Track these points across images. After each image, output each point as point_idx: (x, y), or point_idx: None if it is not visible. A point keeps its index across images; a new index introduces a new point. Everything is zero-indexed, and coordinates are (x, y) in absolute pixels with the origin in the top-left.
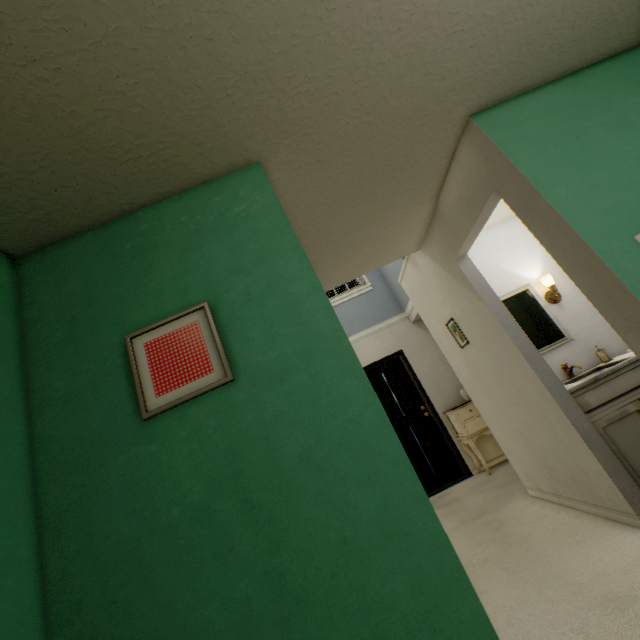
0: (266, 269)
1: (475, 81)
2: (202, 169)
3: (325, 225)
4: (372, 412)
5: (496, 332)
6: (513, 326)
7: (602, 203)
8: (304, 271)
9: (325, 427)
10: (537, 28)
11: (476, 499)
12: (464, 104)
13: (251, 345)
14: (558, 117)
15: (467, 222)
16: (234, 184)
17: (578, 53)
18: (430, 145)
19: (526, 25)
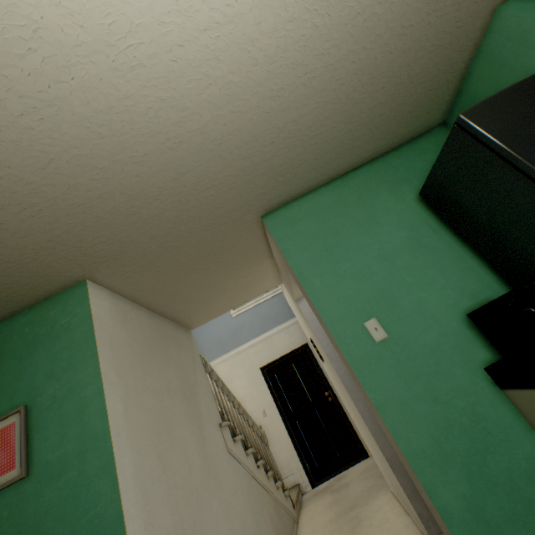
0: (71, 374)
1: (250, 201)
2: (40, 293)
3: (175, 292)
4: (114, 507)
5: (328, 361)
6: (338, 358)
7: (345, 292)
8: (95, 376)
9: (80, 520)
10: (283, 167)
11: (357, 487)
12: (251, 212)
13: (47, 443)
14: (325, 215)
15: (288, 280)
16: (66, 299)
17: (336, 167)
18: (238, 236)
19: (271, 169)
